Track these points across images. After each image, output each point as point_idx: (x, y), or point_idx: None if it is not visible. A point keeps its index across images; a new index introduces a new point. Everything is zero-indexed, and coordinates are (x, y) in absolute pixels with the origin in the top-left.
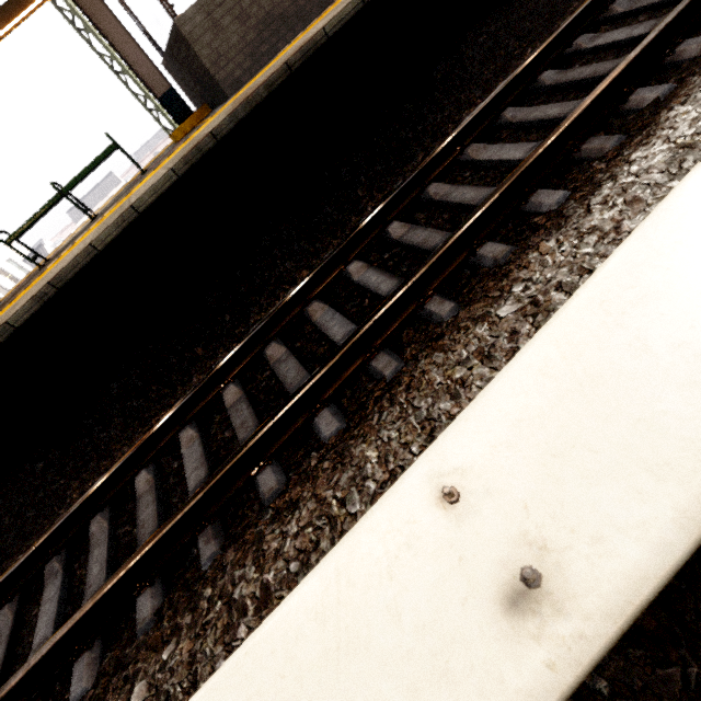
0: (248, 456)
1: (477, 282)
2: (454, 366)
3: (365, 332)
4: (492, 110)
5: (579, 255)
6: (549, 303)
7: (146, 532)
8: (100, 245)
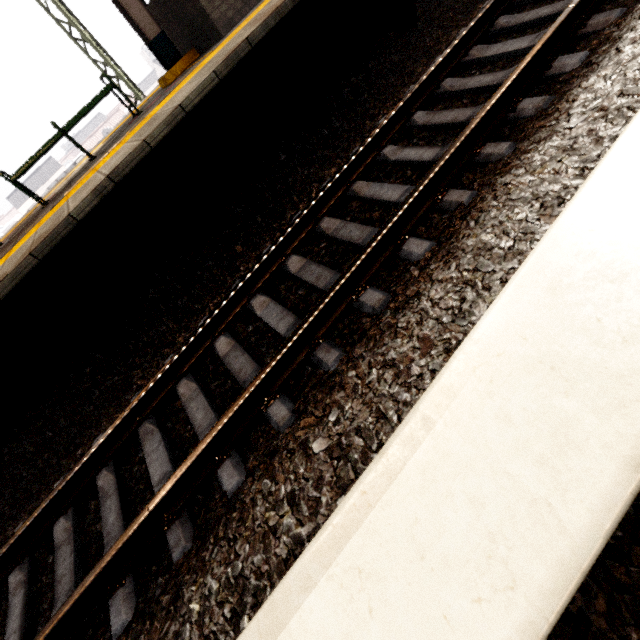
0: (346, 284)
1: (522, 128)
2: (540, 166)
3: (436, 174)
4: (486, 20)
5: (630, 73)
6: (615, 106)
7: (246, 374)
8: (152, 142)
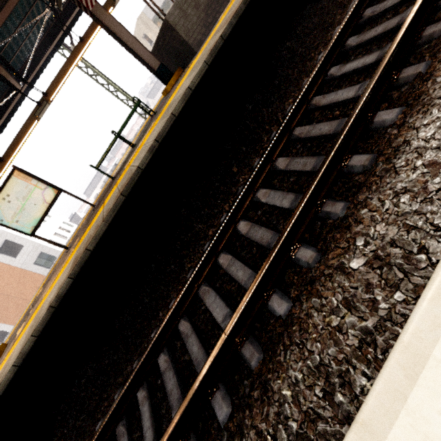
0: (334, 157)
1: None
2: None
3: (388, 61)
4: None
5: None
6: None
7: (267, 239)
8: (176, 114)
